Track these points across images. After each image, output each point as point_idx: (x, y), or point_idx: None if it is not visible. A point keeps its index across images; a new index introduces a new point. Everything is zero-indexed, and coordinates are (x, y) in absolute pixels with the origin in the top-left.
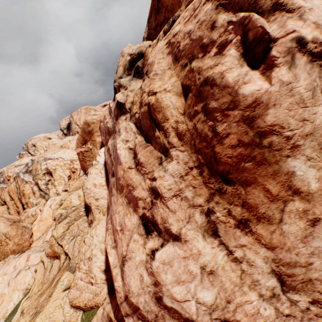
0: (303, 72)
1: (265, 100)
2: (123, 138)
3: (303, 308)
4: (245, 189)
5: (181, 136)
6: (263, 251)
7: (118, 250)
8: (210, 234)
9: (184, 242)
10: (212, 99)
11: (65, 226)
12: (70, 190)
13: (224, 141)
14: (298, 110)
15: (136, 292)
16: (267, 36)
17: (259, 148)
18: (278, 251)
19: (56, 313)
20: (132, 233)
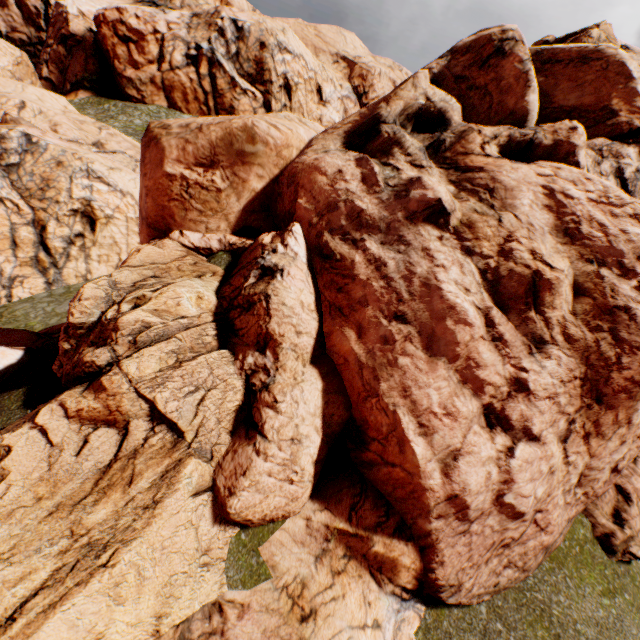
0: None
1: None
2: (455, 279)
3: (577, 497)
4: (605, 411)
5: (570, 338)
6: (586, 458)
7: (436, 440)
8: (560, 439)
9: (542, 444)
10: (623, 329)
11: (163, 358)
12: (133, 261)
13: (622, 371)
14: None
15: (475, 490)
16: None
17: (639, 388)
18: (594, 459)
19: (179, 539)
20: (471, 422)
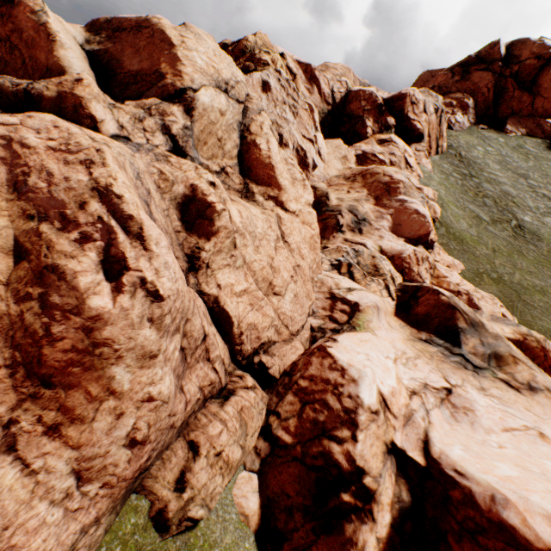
0: (140, 303)
1: (107, 318)
2: None
3: (94, 495)
4: (67, 393)
5: None
6: (69, 453)
7: None
8: (3, 450)
9: None
10: (56, 292)
11: None
12: None
13: (57, 343)
14: (129, 330)
15: None
16: (124, 263)
17: (92, 355)
18: (85, 448)
19: None
20: None
